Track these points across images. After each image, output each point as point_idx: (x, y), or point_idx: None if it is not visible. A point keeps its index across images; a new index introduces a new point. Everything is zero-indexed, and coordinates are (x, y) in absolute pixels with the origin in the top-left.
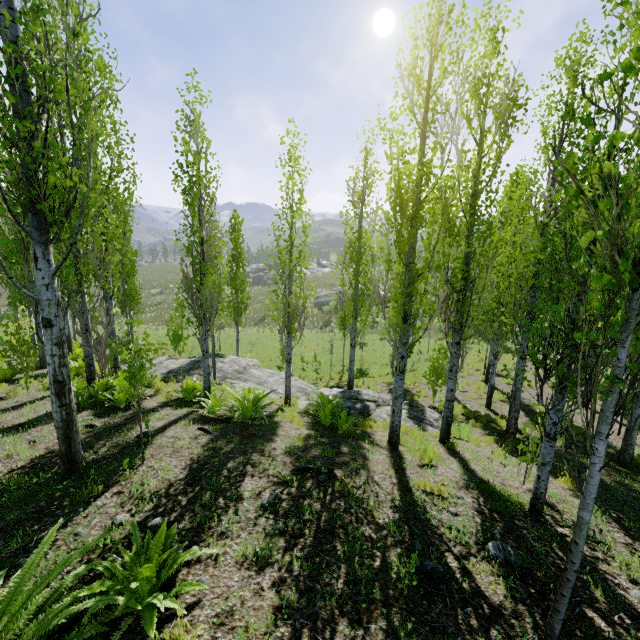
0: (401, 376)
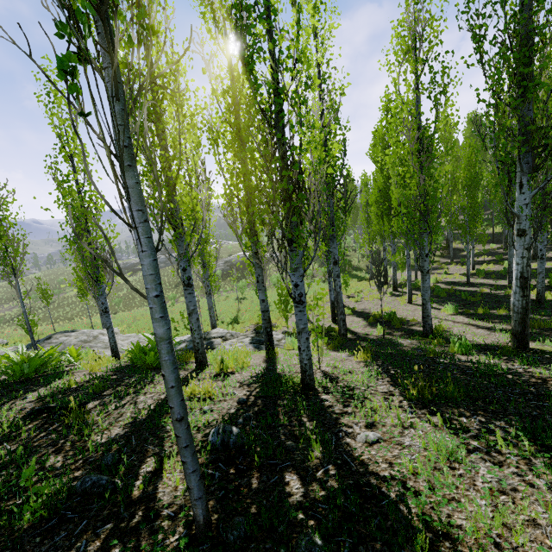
0: (189, 290)
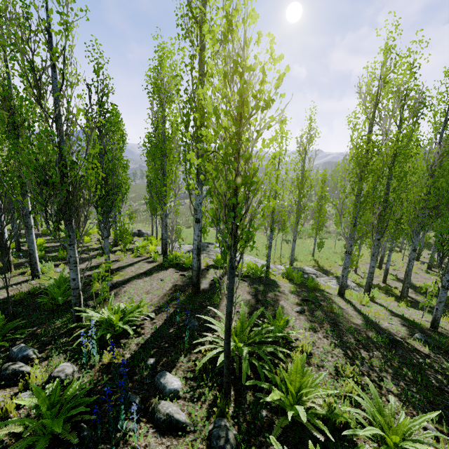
0: (349, 256)
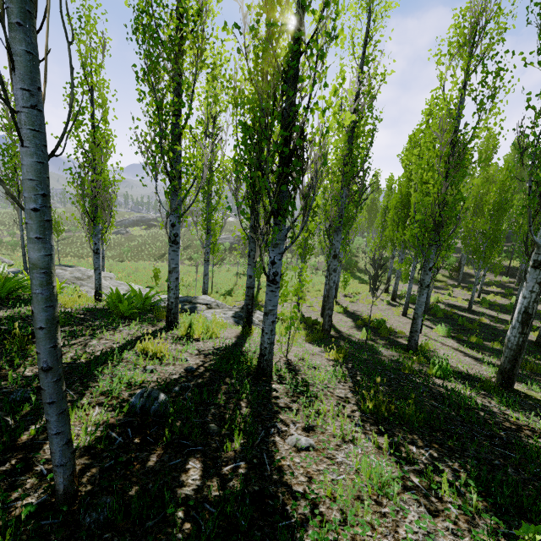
0: (173, 247)
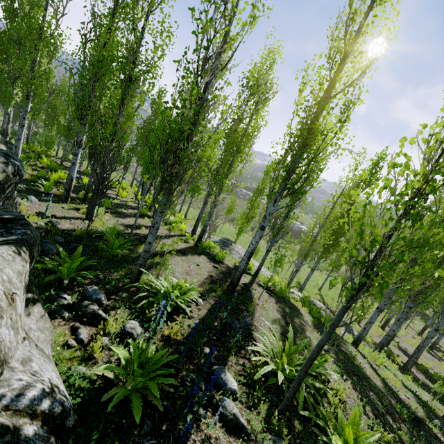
0: (379, 313)
